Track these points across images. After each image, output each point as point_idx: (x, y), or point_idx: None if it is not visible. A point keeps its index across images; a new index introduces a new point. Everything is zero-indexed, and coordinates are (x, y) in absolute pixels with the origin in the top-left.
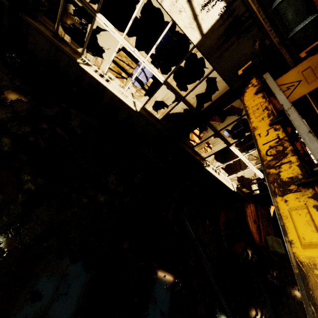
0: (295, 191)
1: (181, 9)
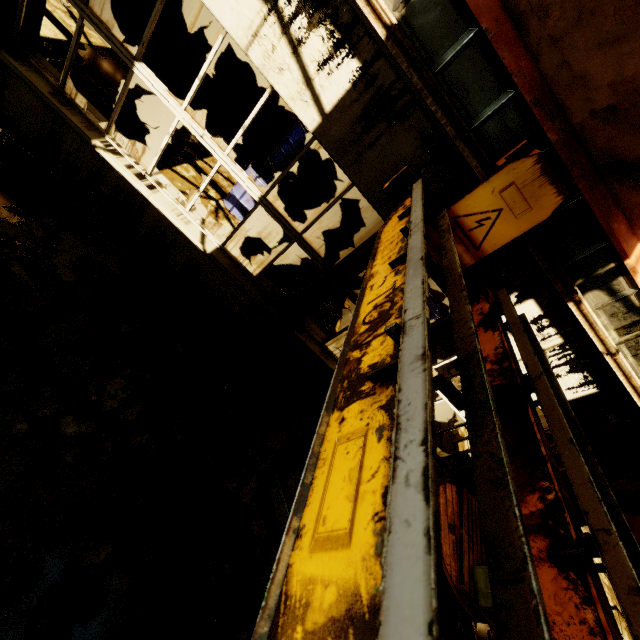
0: (367, 394)
1: (282, 66)
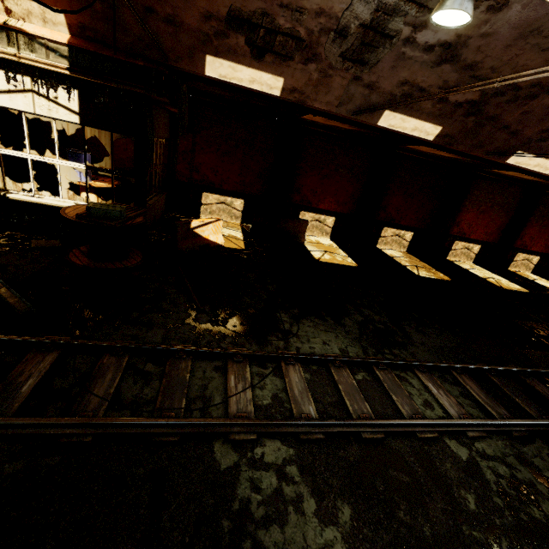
0: None
1: None
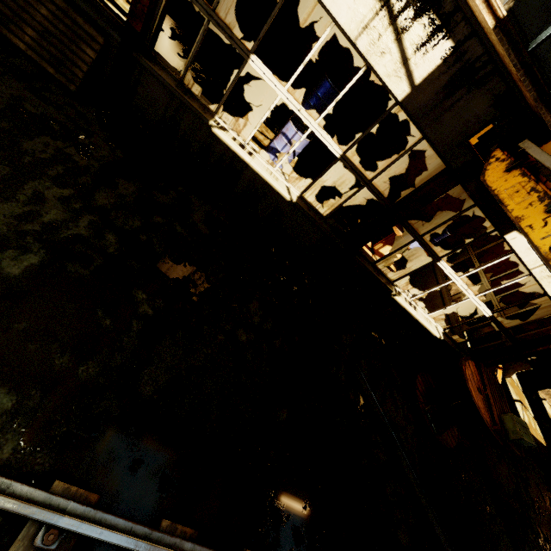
0: None
1: (384, 50)
